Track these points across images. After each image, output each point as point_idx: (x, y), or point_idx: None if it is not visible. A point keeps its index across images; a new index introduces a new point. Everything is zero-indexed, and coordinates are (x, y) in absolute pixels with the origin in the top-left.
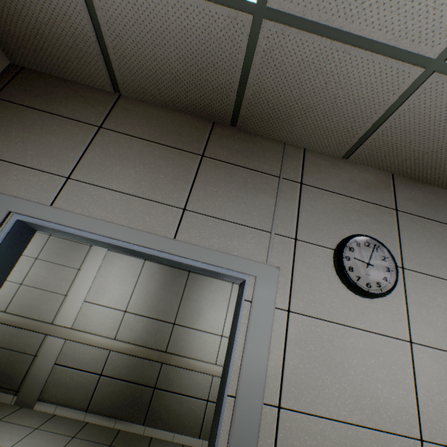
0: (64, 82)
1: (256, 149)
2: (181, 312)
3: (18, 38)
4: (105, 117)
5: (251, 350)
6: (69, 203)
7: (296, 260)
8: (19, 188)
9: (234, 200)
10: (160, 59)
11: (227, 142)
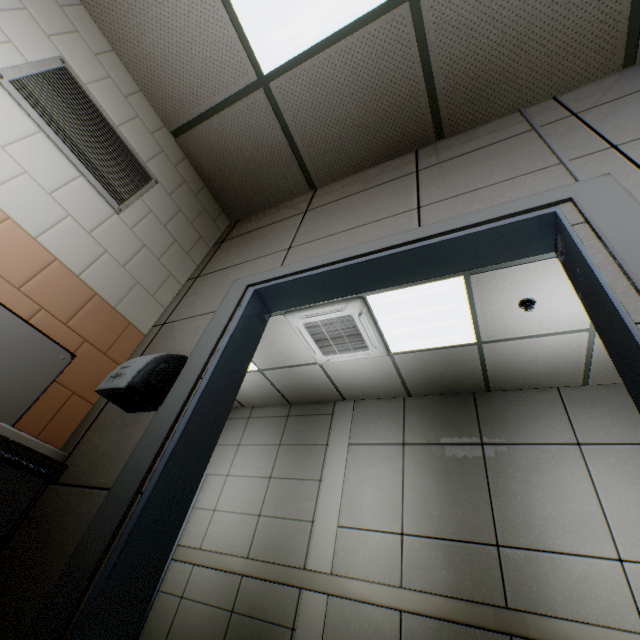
0: (269, 209)
1: (482, 134)
2: (500, 520)
3: (234, 192)
4: (307, 206)
5: (637, 257)
6: (295, 261)
7: (636, 159)
8: (251, 273)
9: (480, 173)
10: (341, 118)
11: (440, 151)
